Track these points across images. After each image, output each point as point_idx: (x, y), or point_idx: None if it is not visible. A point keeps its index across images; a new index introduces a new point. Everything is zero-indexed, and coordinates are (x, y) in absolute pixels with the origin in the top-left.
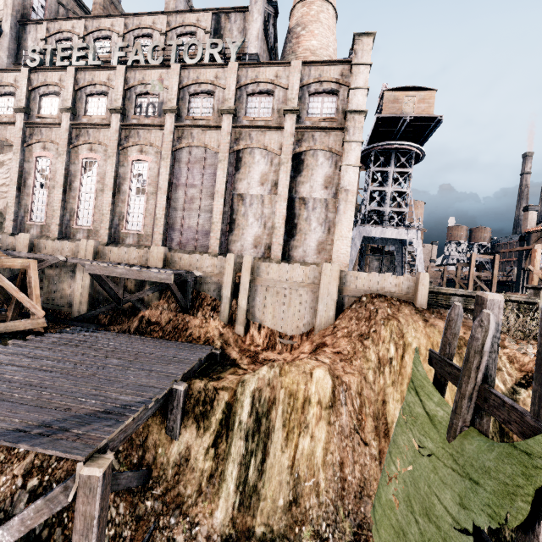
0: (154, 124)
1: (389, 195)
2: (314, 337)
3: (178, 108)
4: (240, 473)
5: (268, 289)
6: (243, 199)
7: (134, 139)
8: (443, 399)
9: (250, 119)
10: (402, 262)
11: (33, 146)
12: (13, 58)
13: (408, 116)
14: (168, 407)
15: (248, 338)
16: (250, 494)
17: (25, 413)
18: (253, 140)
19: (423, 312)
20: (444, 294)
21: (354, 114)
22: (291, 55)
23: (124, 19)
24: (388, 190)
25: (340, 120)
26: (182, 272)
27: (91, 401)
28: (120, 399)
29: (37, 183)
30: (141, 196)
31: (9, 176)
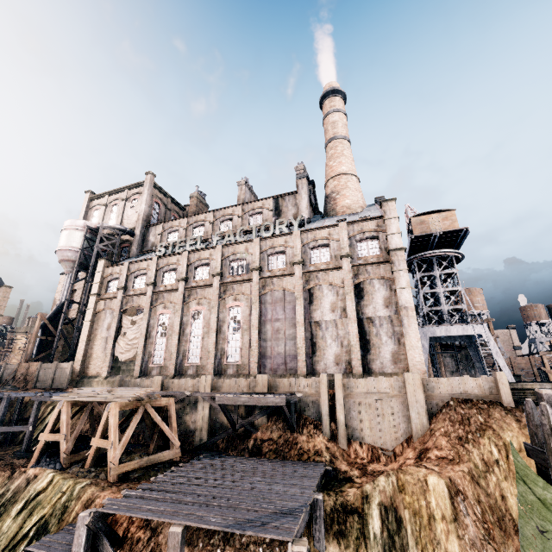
0: (244, 280)
1: (442, 295)
2: (415, 446)
3: (261, 266)
4: None
5: (361, 402)
6: (319, 325)
7: (230, 291)
8: (546, 483)
9: (315, 265)
10: (479, 357)
11: (157, 307)
12: (140, 248)
13: (437, 232)
14: (313, 517)
15: (352, 453)
16: None
17: (232, 514)
18: (320, 279)
19: (512, 410)
20: (529, 389)
21: (395, 251)
22: (332, 212)
23: (213, 212)
24: (439, 291)
25: (385, 255)
26: (289, 395)
27: (267, 506)
28: (284, 504)
29: (158, 333)
30: (237, 333)
31: (139, 331)
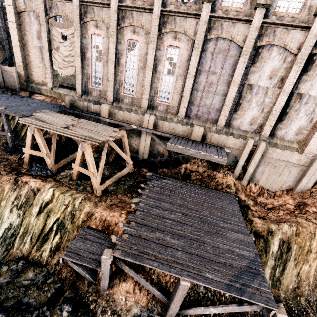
0: (191, 13)
1: None
2: (293, 196)
3: None
4: (272, 272)
5: (269, 163)
6: (251, 88)
7: (170, 25)
8: None
9: (279, 15)
10: None
11: (87, 24)
12: None
13: None
14: None
15: (247, 188)
16: (275, 280)
17: (218, 268)
18: (276, 37)
19: None
20: None
21: None
22: None
23: None
24: None
25: None
26: (226, 154)
27: (234, 257)
28: (243, 254)
29: (93, 56)
30: (171, 76)
31: (72, 49)
